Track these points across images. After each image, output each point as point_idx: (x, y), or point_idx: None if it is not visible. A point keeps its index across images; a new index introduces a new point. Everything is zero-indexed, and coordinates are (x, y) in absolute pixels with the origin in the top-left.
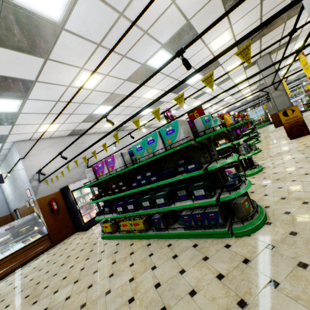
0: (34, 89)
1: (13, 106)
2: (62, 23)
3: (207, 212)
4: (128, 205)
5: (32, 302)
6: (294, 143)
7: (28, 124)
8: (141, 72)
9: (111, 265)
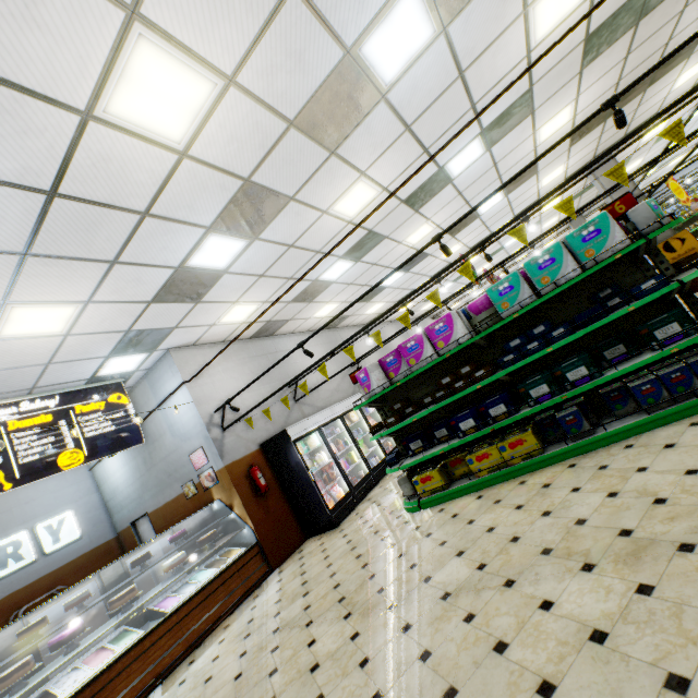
0: (279, 216)
1: (228, 256)
2: (388, 89)
3: (695, 362)
4: (491, 407)
5: (383, 609)
6: None
7: (218, 301)
8: (430, 186)
9: (518, 511)
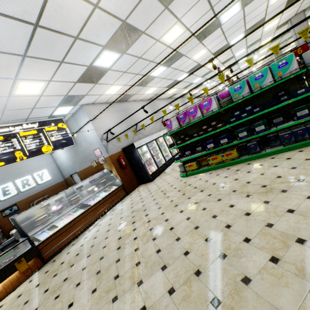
0: (136, 42)
1: (111, 61)
2: None
3: (309, 127)
4: (221, 139)
5: (173, 206)
6: None
7: (104, 83)
8: (209, 28)
9: (225, 178)
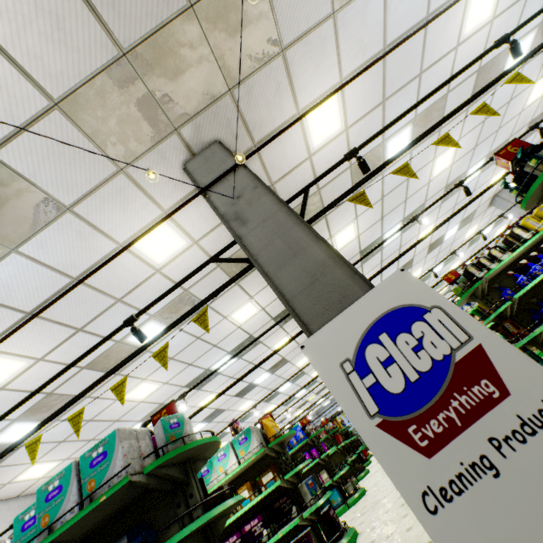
0: None
1: None
2: None
3: None
4: None
5: None
6: None
7: None
8: (117, 354)
9: None
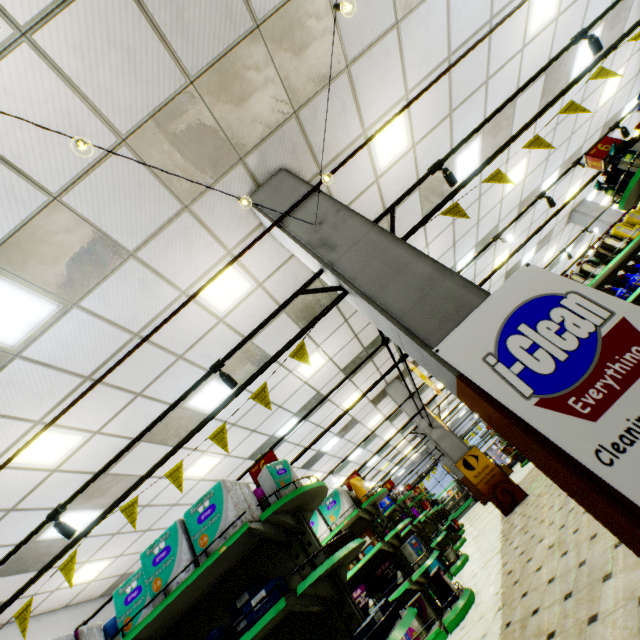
0: None
1: None
2: (20, 349)
3: None
4: None
5: None
6: (511, 519)
7: None
8: (177, 422)
9: None
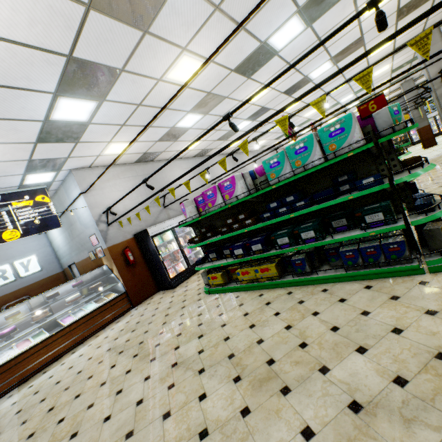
0: (117, 84)
1: (85, 112)
2: None
3: (385, 244)
4: (253, 244)
5: (149, 360)
6: None
7: (94, 141)
8: (256, 57)
9: (243, 317)
